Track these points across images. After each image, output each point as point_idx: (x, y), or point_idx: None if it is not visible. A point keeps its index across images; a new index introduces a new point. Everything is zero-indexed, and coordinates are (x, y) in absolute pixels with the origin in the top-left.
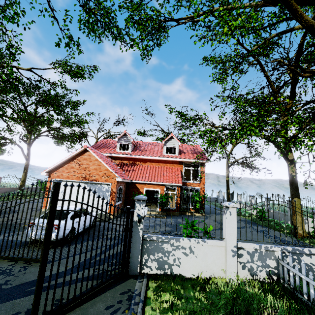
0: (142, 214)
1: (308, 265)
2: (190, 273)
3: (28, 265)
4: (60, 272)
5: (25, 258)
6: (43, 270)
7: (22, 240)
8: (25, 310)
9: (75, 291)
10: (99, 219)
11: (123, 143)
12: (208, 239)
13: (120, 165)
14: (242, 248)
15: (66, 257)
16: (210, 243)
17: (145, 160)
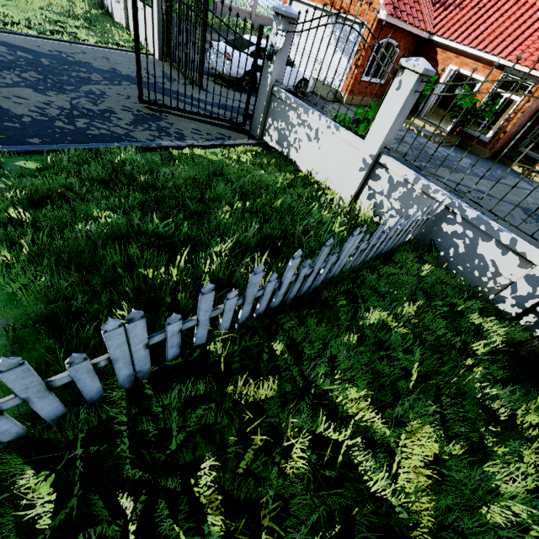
0: (275, 45)
1: (483, 261)
2: (305, 167)
3: (189, 84)
4: (202, 100)
5: (189, 77)
6: (137, 51)
7: (212, 70)
8: (152, 99)
9: (178, 101)
10: (322, 93)
11: None
12: (347, 131)
13: None
14: (385, 168)
15: (223, 96)
16: (343, 136)
17: None
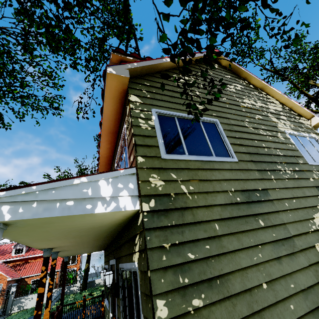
0: (14, 290)
1: (72, 290)
2: (30, 307)
3: None
4: None
5: None
6: None
7: None
8: None
9: None
10: None
11: (18, 248)
12: None
13: (14, 266)
14: None
15: None
16: None
17: (36, 257)
